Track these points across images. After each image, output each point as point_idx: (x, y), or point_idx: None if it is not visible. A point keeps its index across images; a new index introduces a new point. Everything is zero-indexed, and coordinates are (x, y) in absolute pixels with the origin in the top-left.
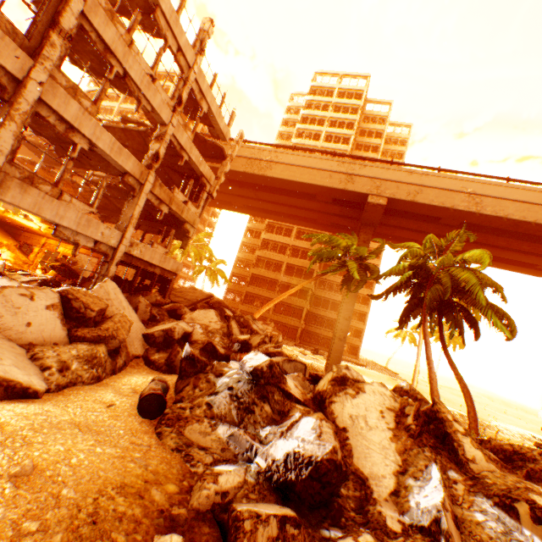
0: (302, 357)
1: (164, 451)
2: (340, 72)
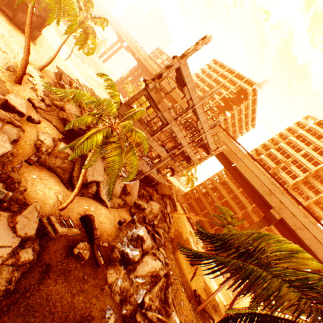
0: (193, 243)
1: (115, 233)
2: None
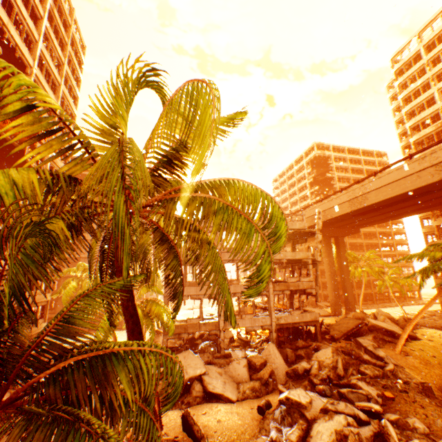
0: None
1: (255, 427)
2: (414, 34)
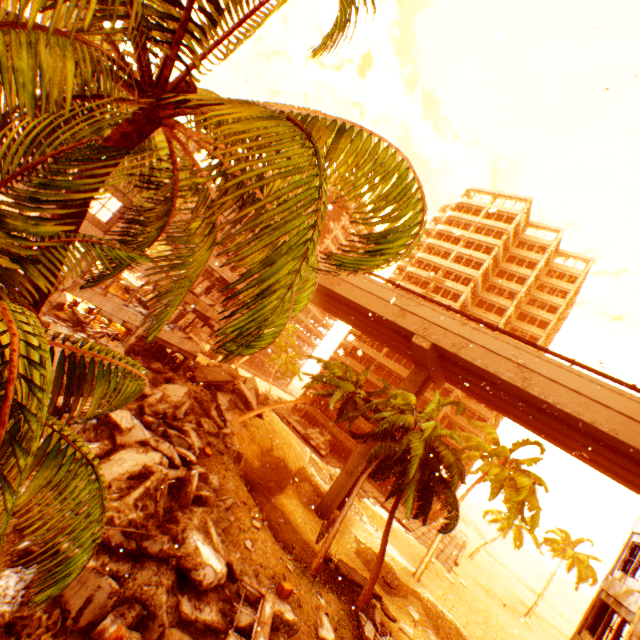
0: (322, 479)
1: None
2: (496, 191)
